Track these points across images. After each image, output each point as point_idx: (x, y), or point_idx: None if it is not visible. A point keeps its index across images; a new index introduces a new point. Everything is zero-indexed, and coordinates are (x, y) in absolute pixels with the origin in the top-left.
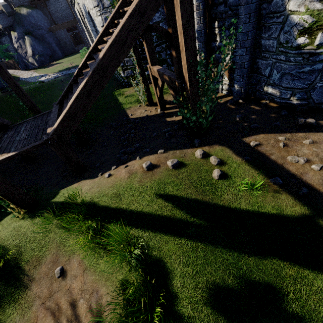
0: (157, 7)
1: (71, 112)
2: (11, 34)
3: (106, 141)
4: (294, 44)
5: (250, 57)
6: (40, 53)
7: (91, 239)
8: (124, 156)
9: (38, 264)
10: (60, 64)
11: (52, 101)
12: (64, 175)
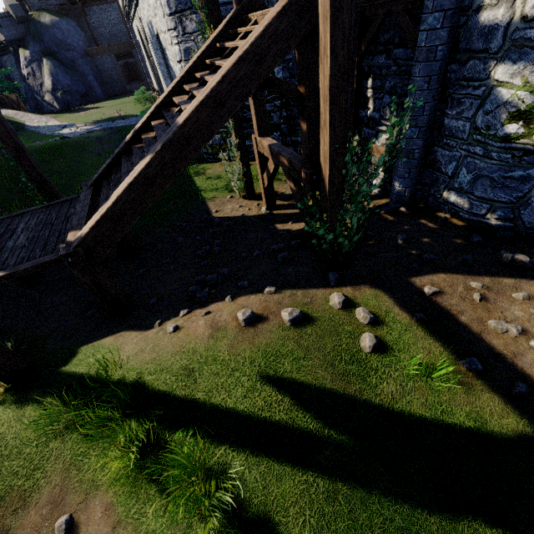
0: (285, 51)
1: (116, 210)
2: (20, 52)
3: (170, 255)
4: (501, 132)
5: (423, 143)
6: (65, 88)
7: (134, 461)
8: (202, 289)
9: (22, 505)
10: (99, 110)
11: (78, 172)
12: (89, 316)
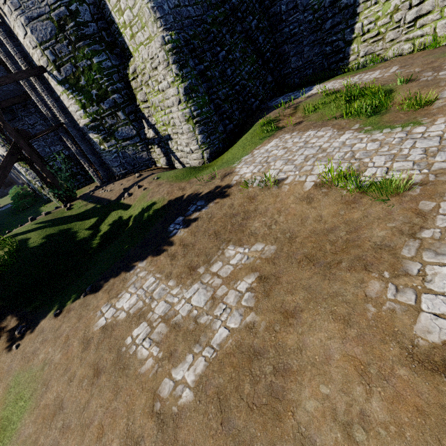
0: (20, 150)
1: None
2: None
3: None
4: (102, 149)
5: (97, 158)
6: None
7: None
8: None
9: None
10: None
11: None
12: None
